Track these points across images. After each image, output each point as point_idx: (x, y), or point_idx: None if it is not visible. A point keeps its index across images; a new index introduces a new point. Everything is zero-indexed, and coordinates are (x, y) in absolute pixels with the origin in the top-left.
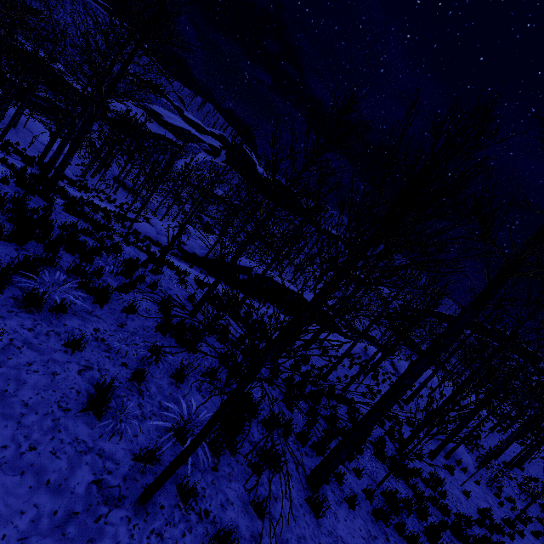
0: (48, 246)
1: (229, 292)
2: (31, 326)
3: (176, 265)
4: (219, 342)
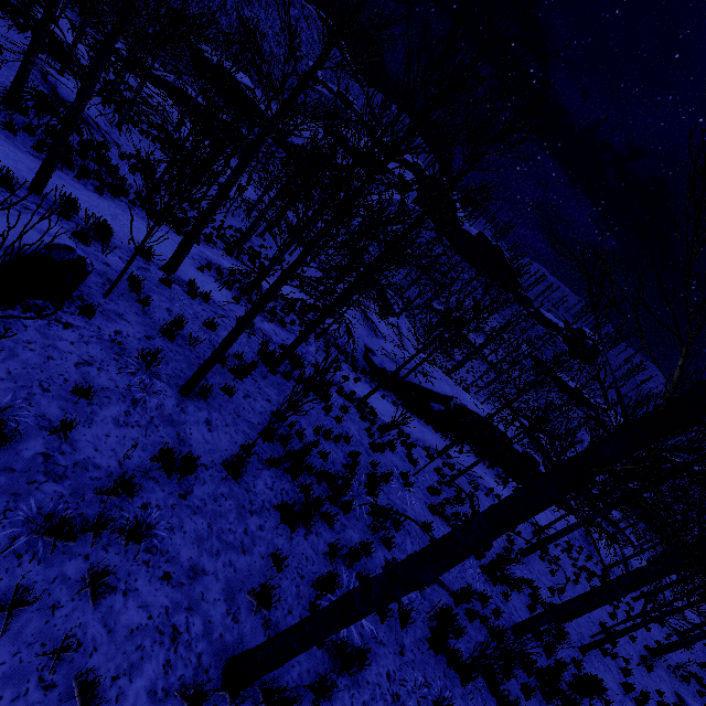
0: (324, 514)
1: (422, 432)
2: (349, 705)
3: (371, 400)
4: (466, 616)
